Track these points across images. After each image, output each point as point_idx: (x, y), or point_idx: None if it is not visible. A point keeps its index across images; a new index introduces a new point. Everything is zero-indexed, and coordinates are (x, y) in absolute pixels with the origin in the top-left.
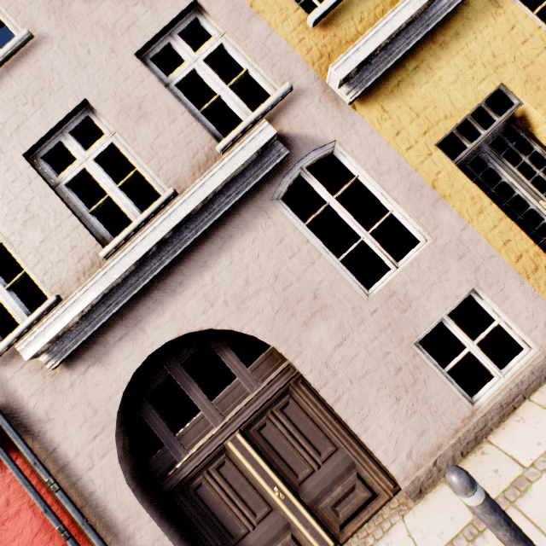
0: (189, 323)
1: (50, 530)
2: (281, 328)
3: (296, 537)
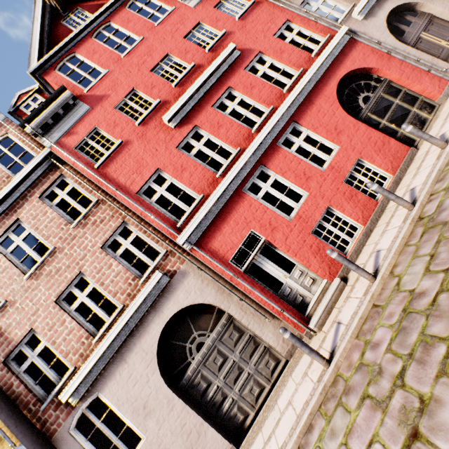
0: (397, 3)
1: (381, 58)
2: None
3: None
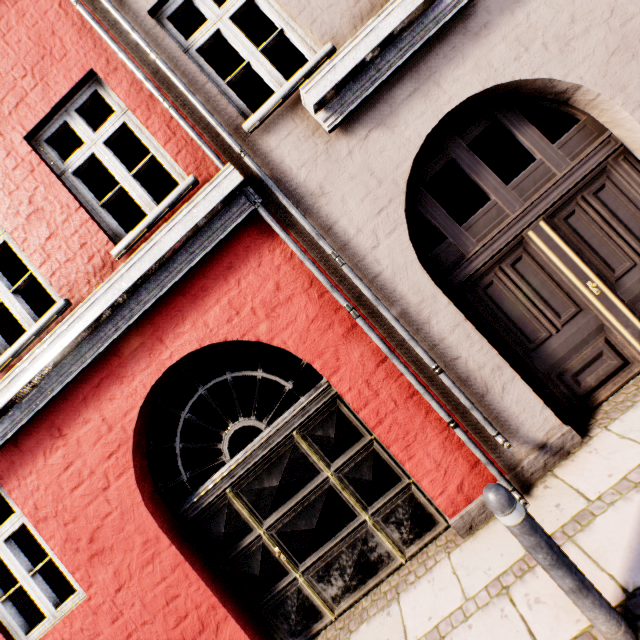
0: (497, 74)
1: (328, 317)
2: (618, 74)
3: (610, 341)
